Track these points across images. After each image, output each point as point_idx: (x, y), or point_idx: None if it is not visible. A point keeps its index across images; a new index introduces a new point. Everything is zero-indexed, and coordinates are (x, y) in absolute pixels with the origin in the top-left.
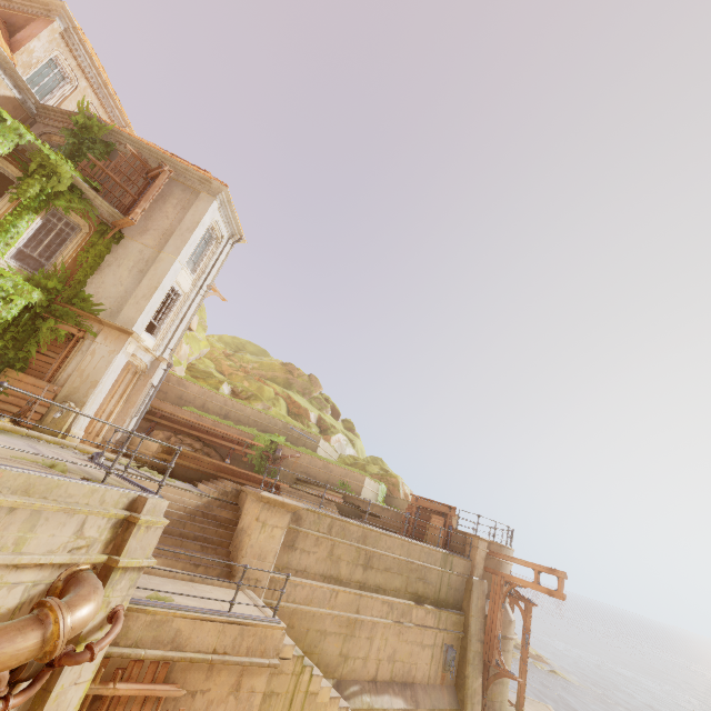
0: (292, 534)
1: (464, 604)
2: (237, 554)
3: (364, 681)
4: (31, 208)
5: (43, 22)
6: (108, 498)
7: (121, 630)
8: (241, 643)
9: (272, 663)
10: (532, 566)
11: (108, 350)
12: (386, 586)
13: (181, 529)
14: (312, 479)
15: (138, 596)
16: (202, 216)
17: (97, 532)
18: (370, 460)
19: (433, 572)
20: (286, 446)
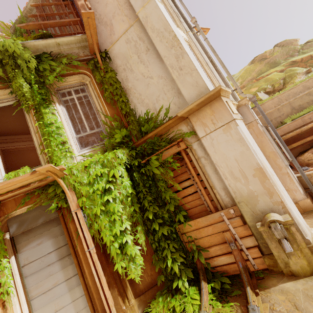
0: None
1: None
2: None
3: None
4: (40, 102)
5: None
6: None
7: None
8: None
9: None
10: None
11: (221, 132)
12: None
13: None
14: None
15: None
16: None
17: None
18: None
19: None
20: None
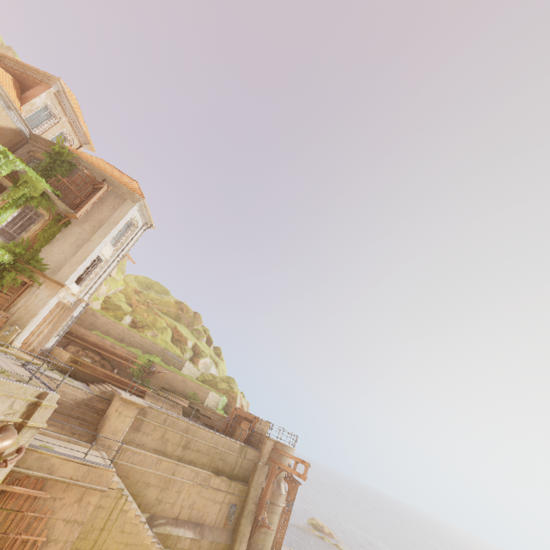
0: (139, 422)
1: (250, 479)
2: (100, 430)
3: (170, 518)
4: (14, 205)
5: (44, 87)
6: (28, 391)
7: (22, 459)
8: (87, 476)
9: (103, 489)
10: (294, 458)
11: (47, 295)
12: (196, 461)
13: (70, 412)
14: (173, 388)
15: (35, 444)
16: (125, 214)
17: (19, 407)
18: (225, 379)
19: (232, 456)
20: (159, 364)
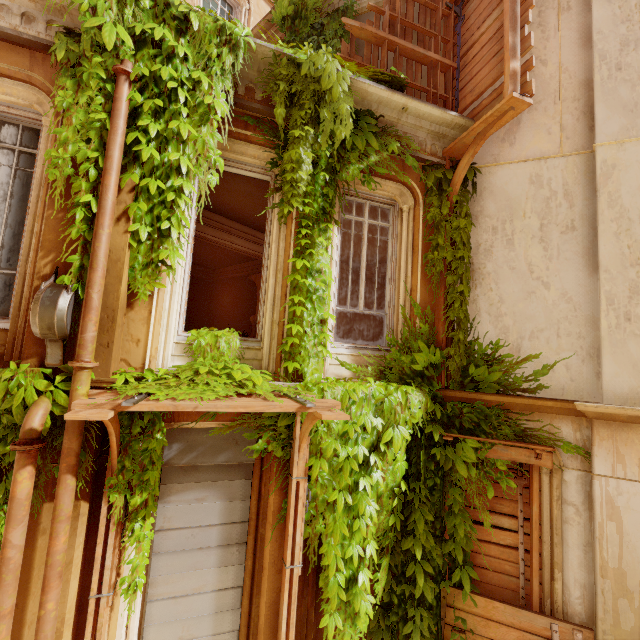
0: None
1: None
2: None
3: None
4: (318, 215)
5: None
6: None
7: None
8: None
9: None
10: None
11: None
12: None
13: None
14: None
15: None
16: None
17: None
18: None
19: None
20: None
